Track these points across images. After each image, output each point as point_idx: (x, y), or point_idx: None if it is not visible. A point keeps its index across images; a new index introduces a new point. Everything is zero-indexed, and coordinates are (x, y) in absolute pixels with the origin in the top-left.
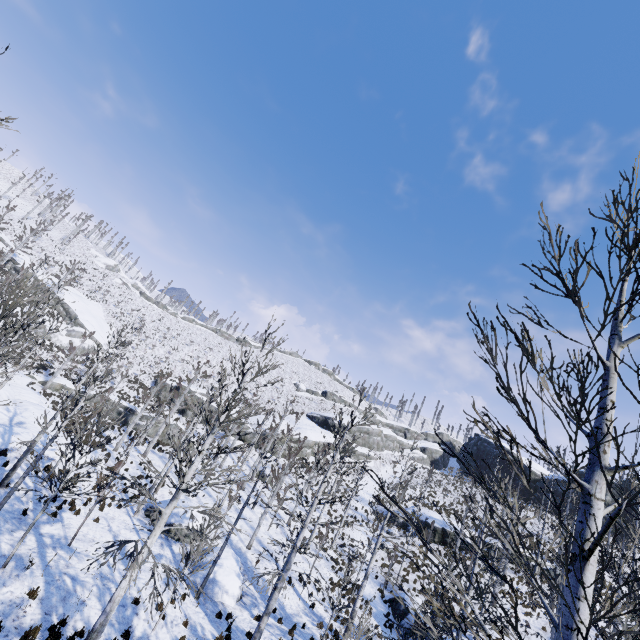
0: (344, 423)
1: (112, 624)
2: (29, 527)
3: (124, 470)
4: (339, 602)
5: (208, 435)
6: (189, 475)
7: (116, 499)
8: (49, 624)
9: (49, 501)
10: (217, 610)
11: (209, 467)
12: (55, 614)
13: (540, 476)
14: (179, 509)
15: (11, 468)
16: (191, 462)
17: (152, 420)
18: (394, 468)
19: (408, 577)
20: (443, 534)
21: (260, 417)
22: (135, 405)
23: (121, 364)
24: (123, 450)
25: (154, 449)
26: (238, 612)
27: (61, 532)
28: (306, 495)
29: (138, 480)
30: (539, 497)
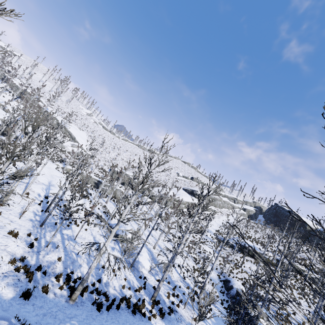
0: (204, 193)
1: (93, 275)
2: (56, 231)
3: (97, 208)
4: (198, 280)
5: (133, 195)
6: (124, 214)
7: (94, 221)
8: (66, 272)
9: (63, 220)
10: (139, 274)
11: (135, 210)
12: (69, 268)
13: (313, 228)
14: (122, 228)
15: (49, 204)
16: (125, 208)
17: (109, 187)
18: (227, 217)
19: (233, 271)
20: (253, 252)
21: (159, 188)
22: (102, 179)
23: (95, 160)
24: (97, 199)
25: (110, 200)
26: (149, 276)
27: (71, 233)
28: (181, 227)
29: (104, 213)
30: (311, 239)
